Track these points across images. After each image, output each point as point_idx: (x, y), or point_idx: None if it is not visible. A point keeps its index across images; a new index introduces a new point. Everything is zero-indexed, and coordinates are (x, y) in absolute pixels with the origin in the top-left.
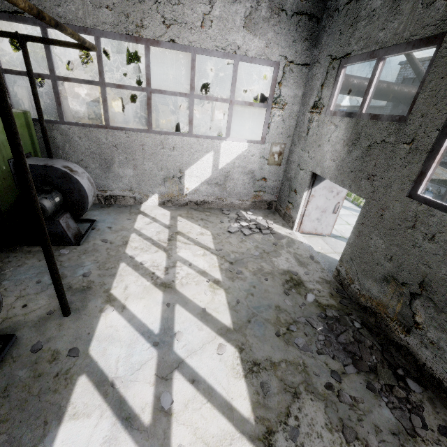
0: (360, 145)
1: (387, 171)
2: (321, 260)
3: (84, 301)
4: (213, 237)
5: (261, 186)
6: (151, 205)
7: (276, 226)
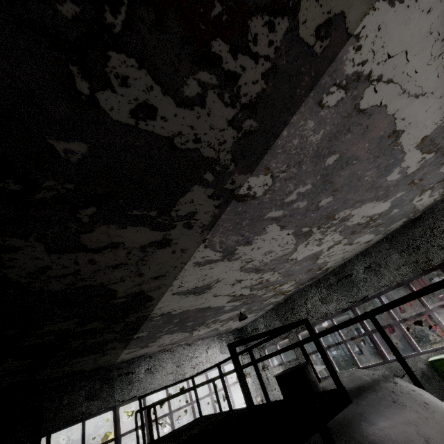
0: None
1: None
2: None
3: None
4: None
5: None
6: None
7: None
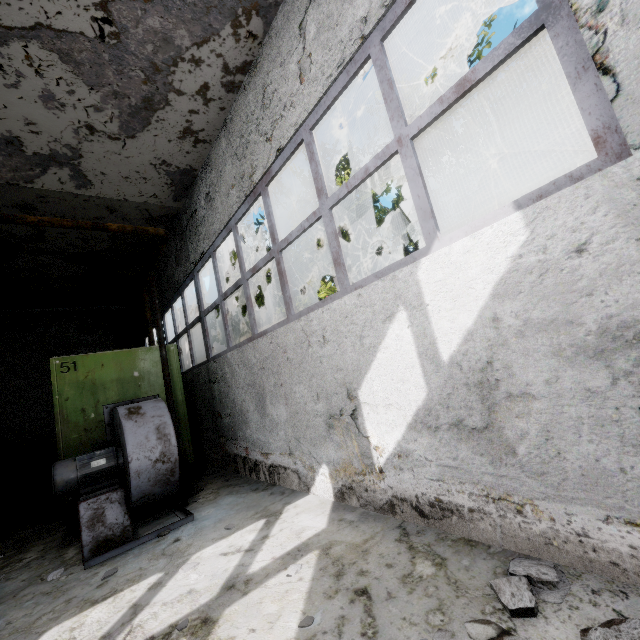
0: None
1: None
2: None
3: None
4: None
5: None
6: (322, 497)
7: None
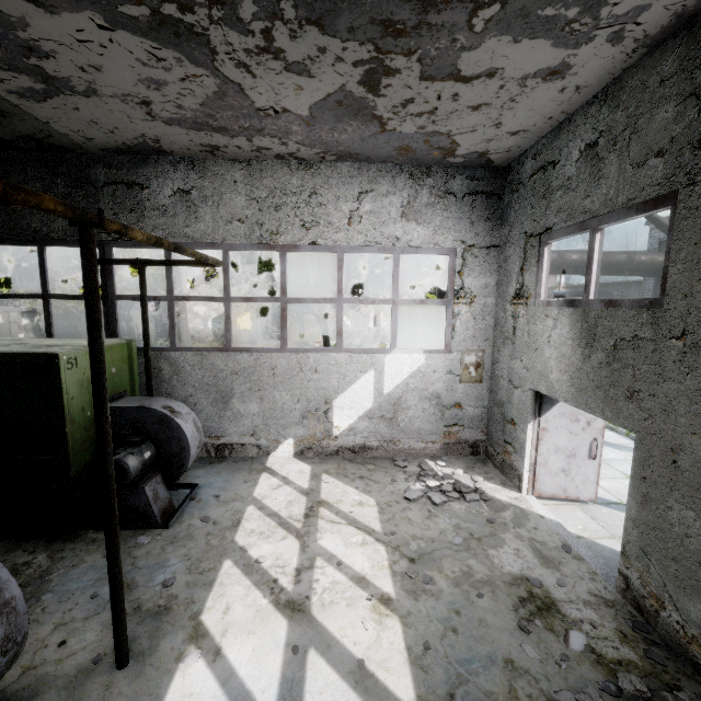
0: (600, 345)
1: (657, 383)
2: (586, 553)
3: (155, 636)
4: (379, 508)
5: (455, 417)
6: (282, 457)
7: (491, 486)
